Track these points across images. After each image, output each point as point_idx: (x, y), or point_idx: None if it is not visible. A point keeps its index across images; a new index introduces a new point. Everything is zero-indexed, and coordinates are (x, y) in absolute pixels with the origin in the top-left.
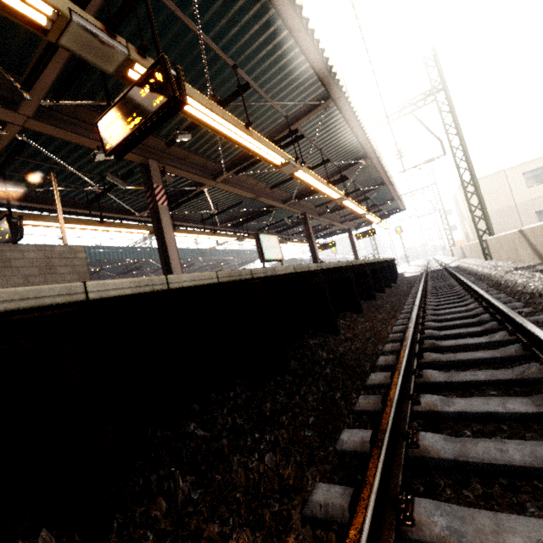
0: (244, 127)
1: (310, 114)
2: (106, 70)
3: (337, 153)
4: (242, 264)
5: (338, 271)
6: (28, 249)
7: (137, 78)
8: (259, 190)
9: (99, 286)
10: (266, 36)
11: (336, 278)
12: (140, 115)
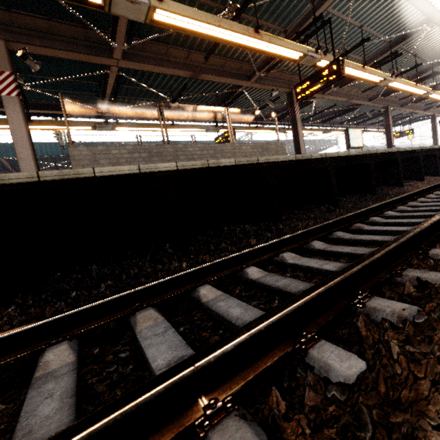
0: (362, 68)
1: (412, 36)
2: (308, 66)
3: (432, 53)
4: (314, 151)
5: (410, 153)
6: (272, 144)
7: (318, 64)
8: (351, 94)
9: (339, 153)
10: (388, 2)
11: (407, 157)
12: (320, 84)
